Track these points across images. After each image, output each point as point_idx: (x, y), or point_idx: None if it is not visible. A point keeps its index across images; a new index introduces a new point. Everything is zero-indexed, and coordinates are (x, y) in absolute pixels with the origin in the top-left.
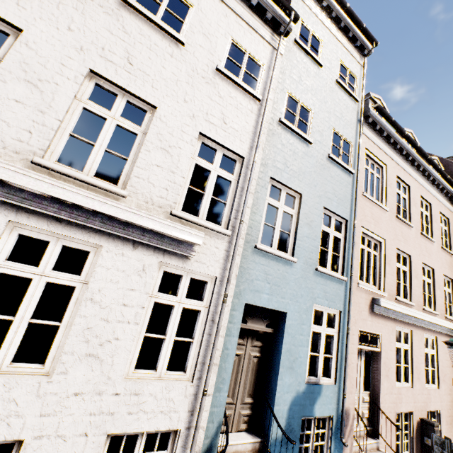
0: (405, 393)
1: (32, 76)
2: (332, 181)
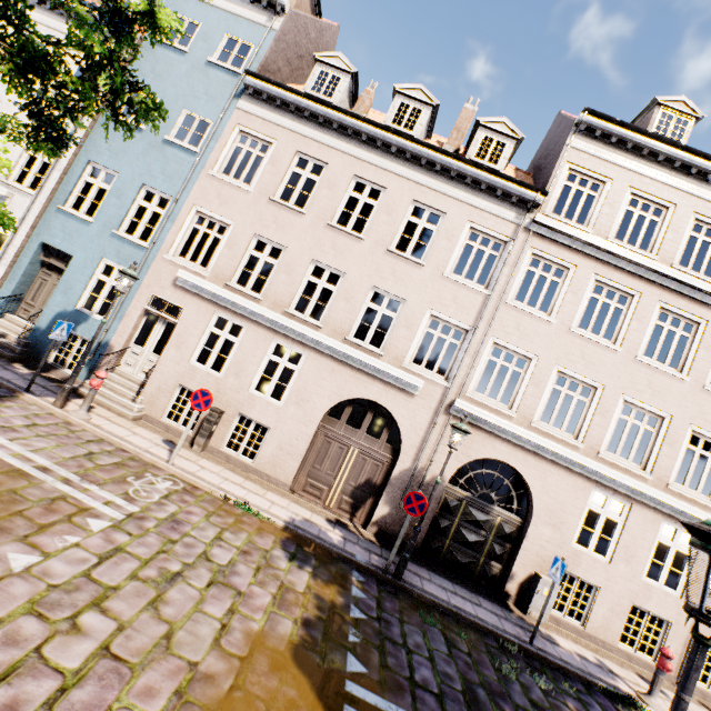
0: (205, 376)
1: None
2: (164, 162)
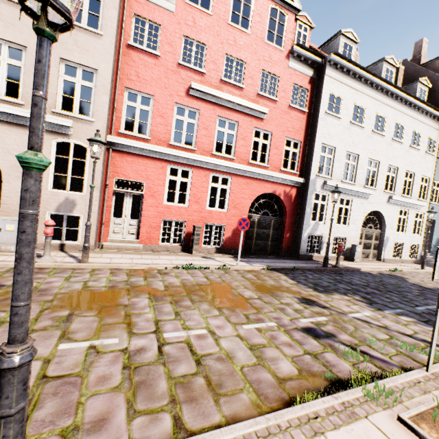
0: None
1: (400, 177)
2: None
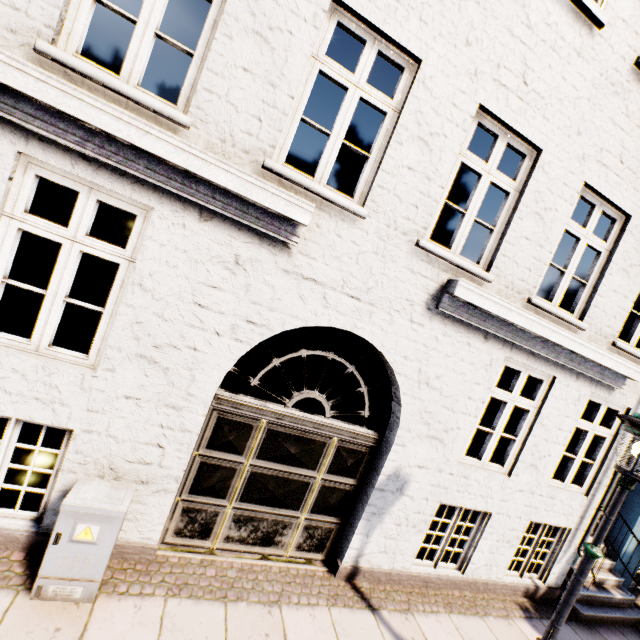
0: None
1: (540, 206)
2: None
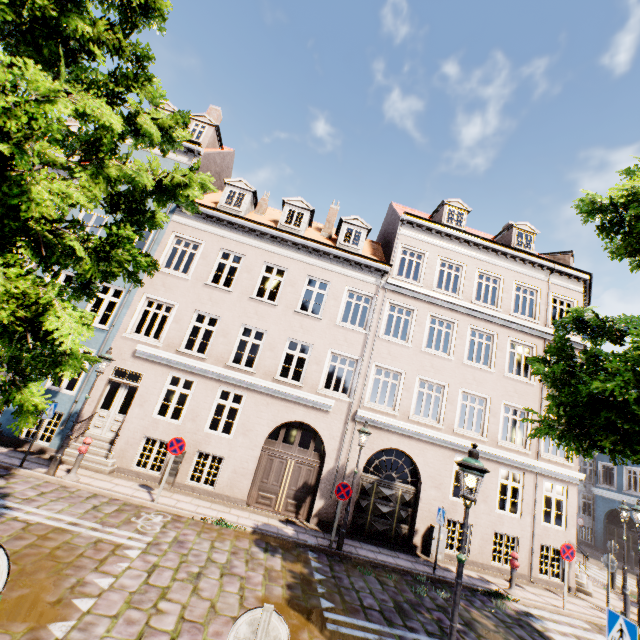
0: (166, 426)
1: None
2: None
